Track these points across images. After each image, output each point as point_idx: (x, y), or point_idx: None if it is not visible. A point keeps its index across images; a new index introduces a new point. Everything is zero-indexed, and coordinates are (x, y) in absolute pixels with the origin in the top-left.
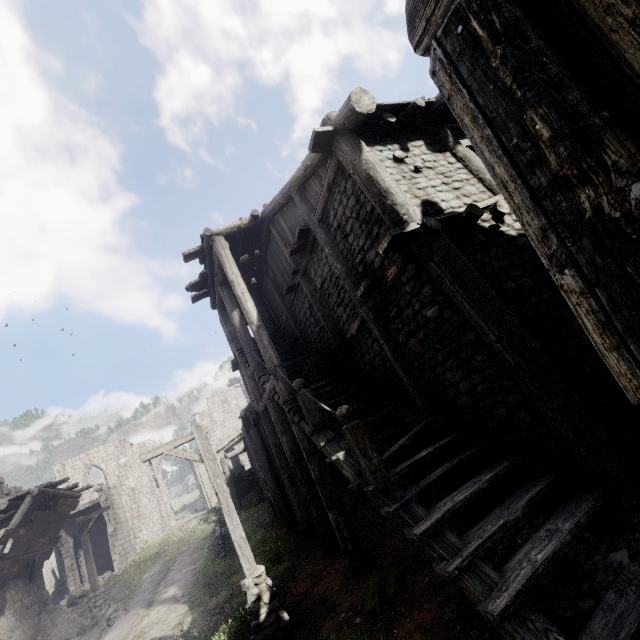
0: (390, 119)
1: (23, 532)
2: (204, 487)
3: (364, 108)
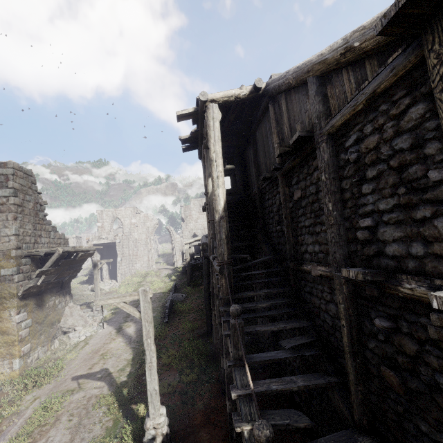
0: None
1: (53, 270)
2: (175, 254)
3: None
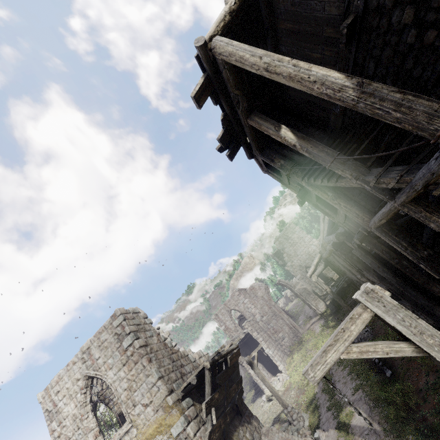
0: None
1: (217, 395)
2: (308, 301)
3: None
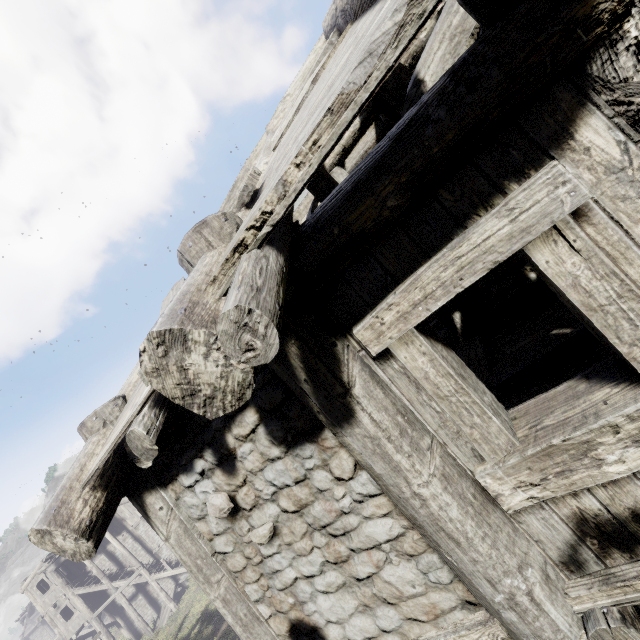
0: (142, 462)
1: None
2: None
3: (78, 554)
